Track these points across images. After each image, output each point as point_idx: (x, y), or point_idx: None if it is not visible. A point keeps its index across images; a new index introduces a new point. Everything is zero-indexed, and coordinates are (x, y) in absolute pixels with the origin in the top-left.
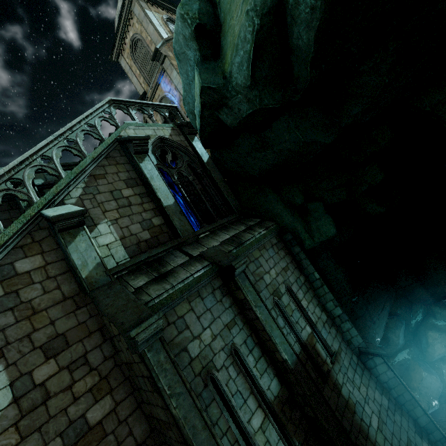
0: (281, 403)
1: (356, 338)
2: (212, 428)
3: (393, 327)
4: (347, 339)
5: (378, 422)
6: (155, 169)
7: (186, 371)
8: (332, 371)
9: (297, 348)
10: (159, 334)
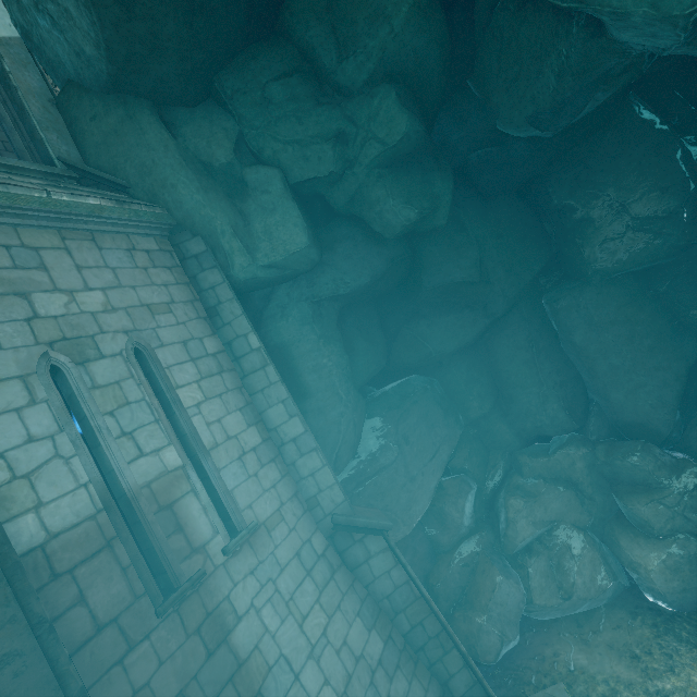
0: None
1: (330, 492)
2: None
3: (454, 493)
4: (308, 496)
5: None
6: None
7: None
8: (217, 576)
9: (80, 505)
10: None
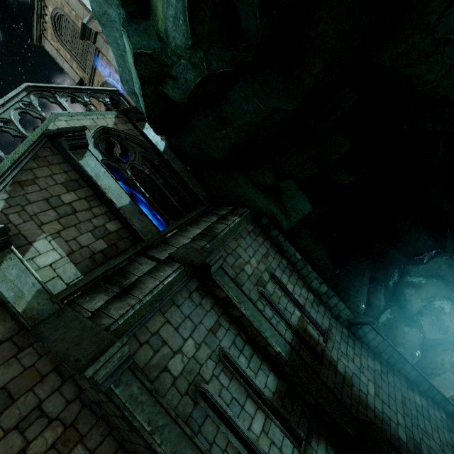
0: (280, 398)
1: (344, 311)
2: (208, 453)
3: (374, 291)
4: (336, 314)
5: (375, 388)
6: (100, 166)
7: (170, 394)
8: (326, 350)
9: (289, 336)
10: (127, 363)
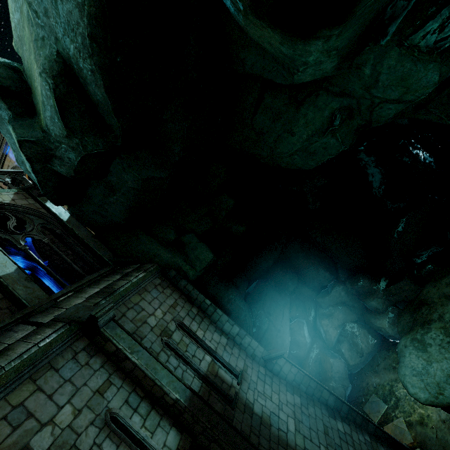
0: None
1: (258, 349)
2: None
3: (298, 329)
4: (251, 354)
5: (295, 424)
6: None
7: None
8: (240, 393)
9: (197, 383)
10: None
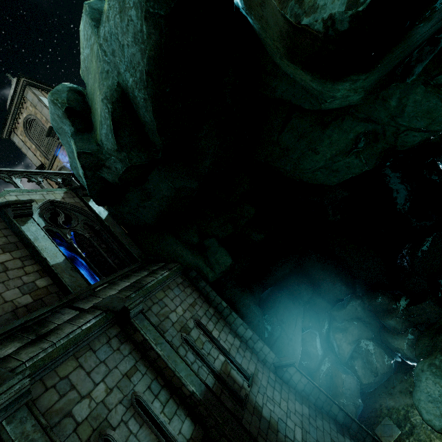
0: None
1: (269, 355)
2: None
3: (310, 340)
4: (262, 359)
5: (302, 433)
6: (40, 230)
7: (69, 441)
8: (250, 395)
9: (210, 380)
10: (25, 399)
